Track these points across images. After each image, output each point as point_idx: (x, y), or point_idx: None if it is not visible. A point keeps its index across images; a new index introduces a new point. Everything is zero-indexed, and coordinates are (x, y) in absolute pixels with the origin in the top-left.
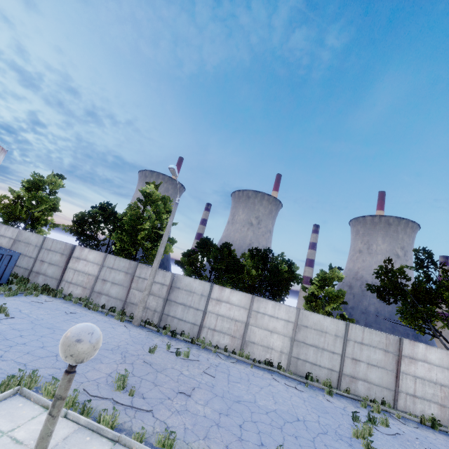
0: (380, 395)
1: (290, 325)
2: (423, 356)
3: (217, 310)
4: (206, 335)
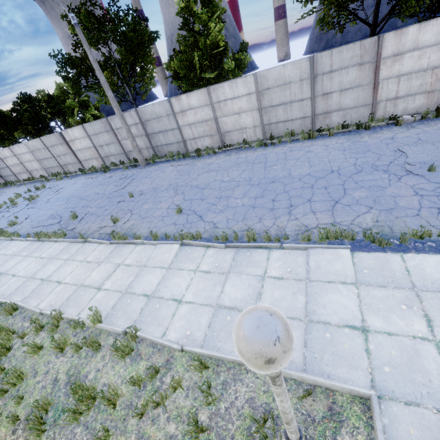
0: (78, 167)
1: (31, 154)
2: (74, 137)
3: (10, 164)
4: (20, 177)
